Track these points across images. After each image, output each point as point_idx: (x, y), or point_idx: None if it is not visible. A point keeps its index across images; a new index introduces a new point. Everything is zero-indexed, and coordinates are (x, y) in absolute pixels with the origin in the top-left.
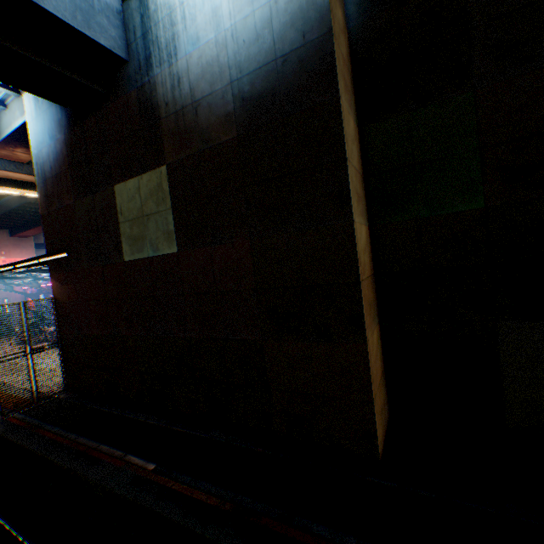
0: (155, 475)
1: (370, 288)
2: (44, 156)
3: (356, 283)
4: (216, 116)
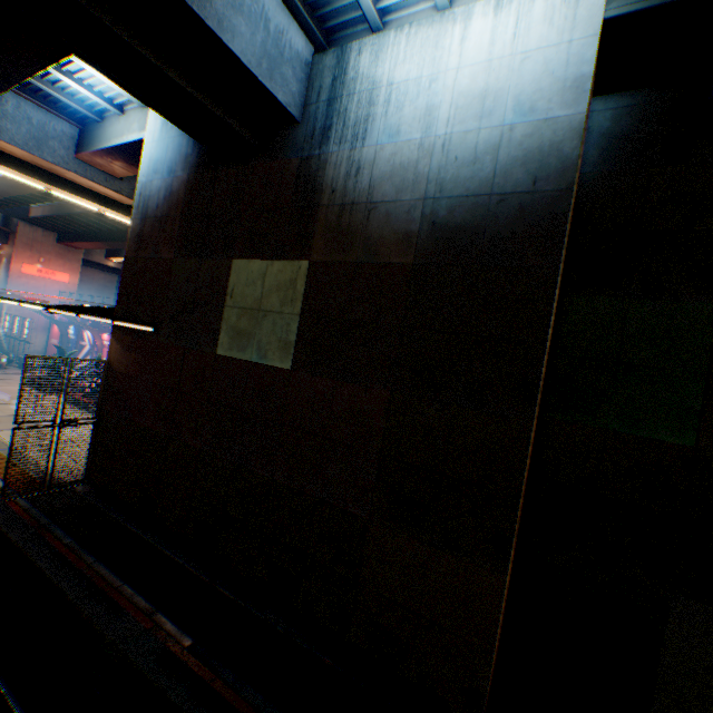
0: (190, 657)
1: (521, 497)
2: (153, 189)
3: (514, 498)
4: (392, 230)
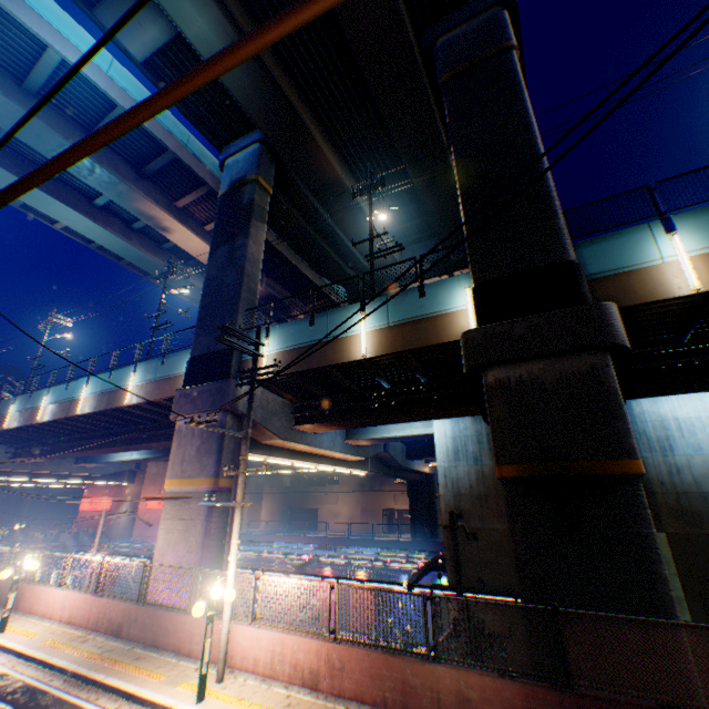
0: None
1: None
2: (458, 472)
3: None
4: None
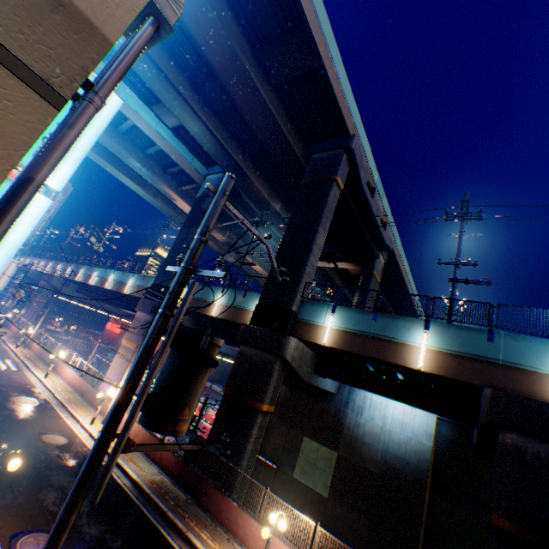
0: None
1: None
2: None
3: None
4: (370, 455)
